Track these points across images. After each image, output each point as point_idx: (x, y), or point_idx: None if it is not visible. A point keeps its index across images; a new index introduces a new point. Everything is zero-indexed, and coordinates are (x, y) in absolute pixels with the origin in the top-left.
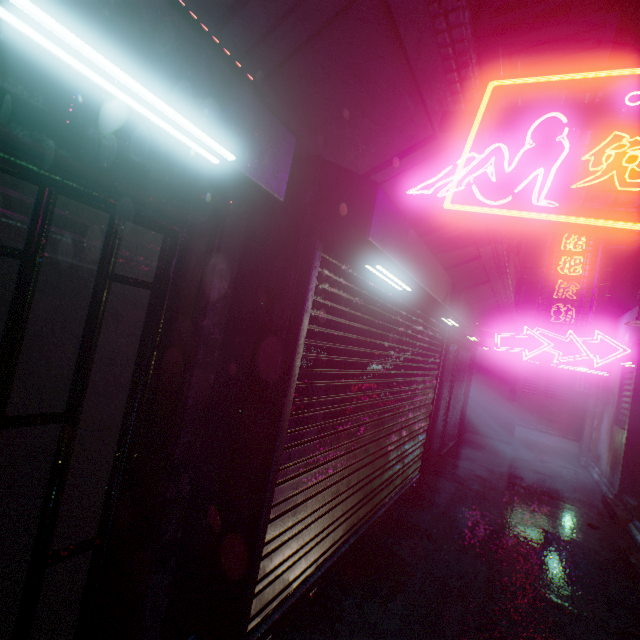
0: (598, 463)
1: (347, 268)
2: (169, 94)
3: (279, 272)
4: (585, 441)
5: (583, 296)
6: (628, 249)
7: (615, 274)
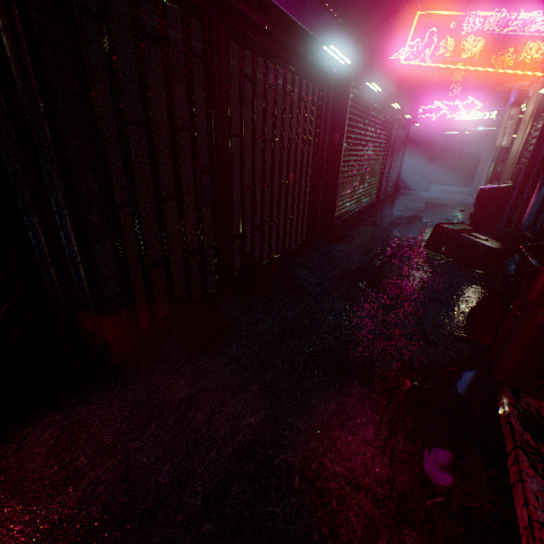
0: None
1: (357, 86)
2: (346, 56)
3: (336, 93)
4: (475, 180)
5: (467, 78)
6: None
7: None
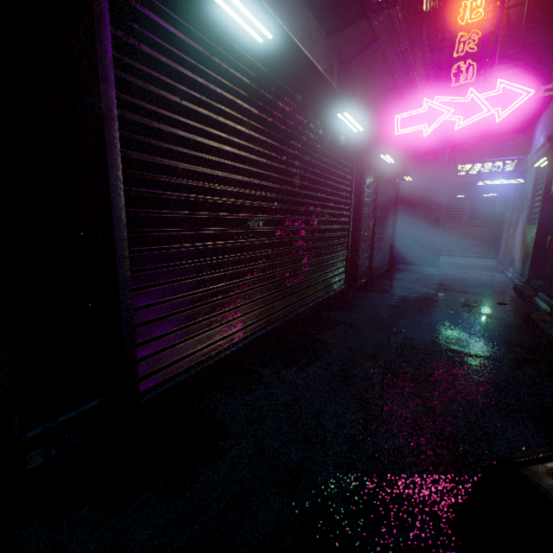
0: (512, 264)
1: None
2: None
3: None
4: (502, 250)
5: (486, 46)
6: (550, 52)
7: (535, 83)
